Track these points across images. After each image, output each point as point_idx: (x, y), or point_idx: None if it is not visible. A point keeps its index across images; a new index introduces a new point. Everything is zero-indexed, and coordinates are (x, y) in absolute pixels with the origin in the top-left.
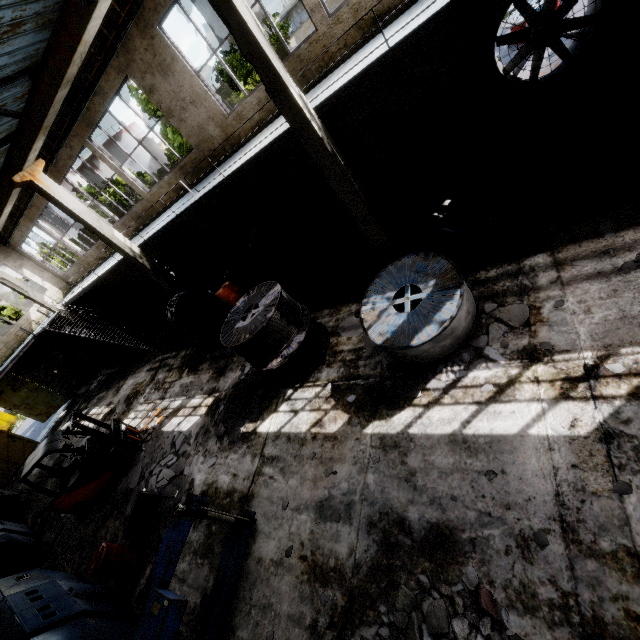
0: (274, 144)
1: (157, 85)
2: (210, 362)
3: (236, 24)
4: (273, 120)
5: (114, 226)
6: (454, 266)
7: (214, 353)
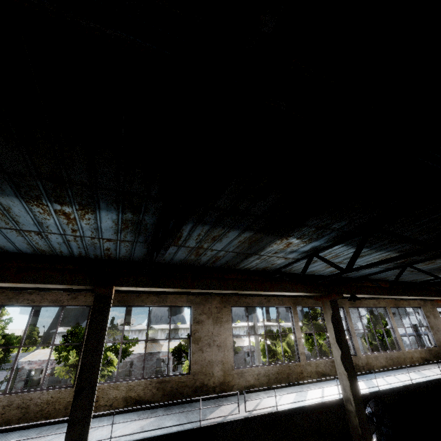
0: (319, 405)
1: (205, 322)
2: None
3: (344, 340)
4: (260, 390)
5: None
6: None
7: None
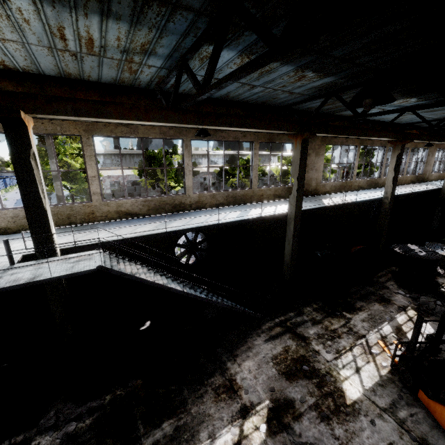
0: (371, 200)
1: (311, 155)
2: (361, 300)
3: (398, 169)
4: (330, 194)
5: (199, 192)
6: (444, 244)
7: (353, 296)
